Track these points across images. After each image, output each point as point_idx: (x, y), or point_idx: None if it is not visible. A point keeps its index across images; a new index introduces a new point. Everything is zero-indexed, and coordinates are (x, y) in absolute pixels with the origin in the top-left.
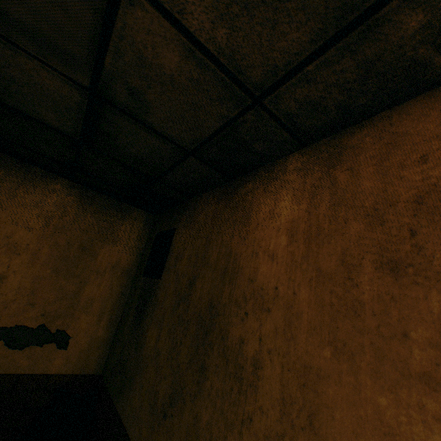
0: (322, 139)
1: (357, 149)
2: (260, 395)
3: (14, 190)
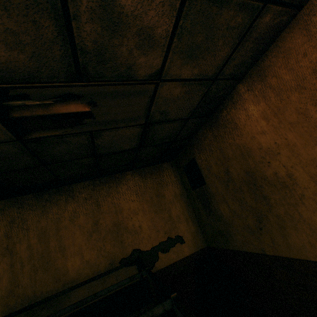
0: (249, 71)
1: (271, 66)
2: (300, 184)
3: (116, 189)
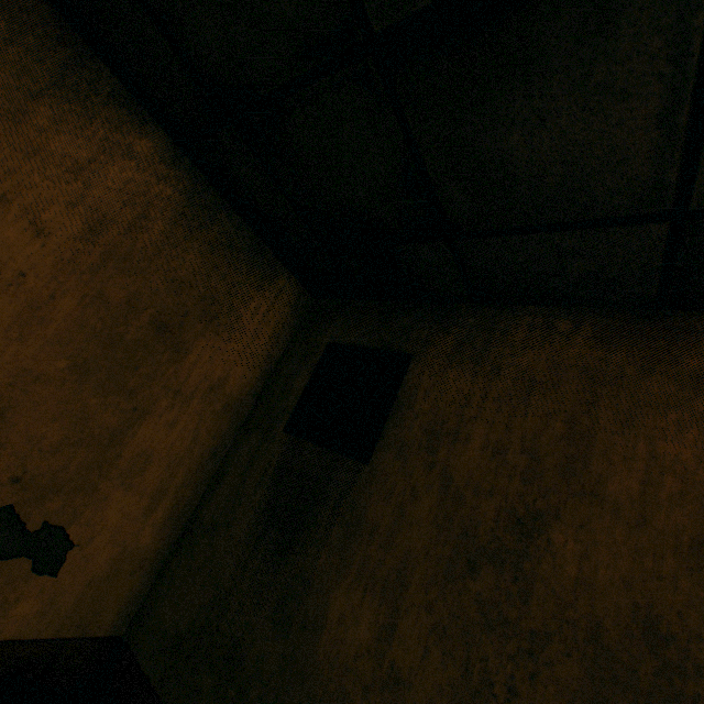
0: None
1: None
2: None
3: (22, 97)
